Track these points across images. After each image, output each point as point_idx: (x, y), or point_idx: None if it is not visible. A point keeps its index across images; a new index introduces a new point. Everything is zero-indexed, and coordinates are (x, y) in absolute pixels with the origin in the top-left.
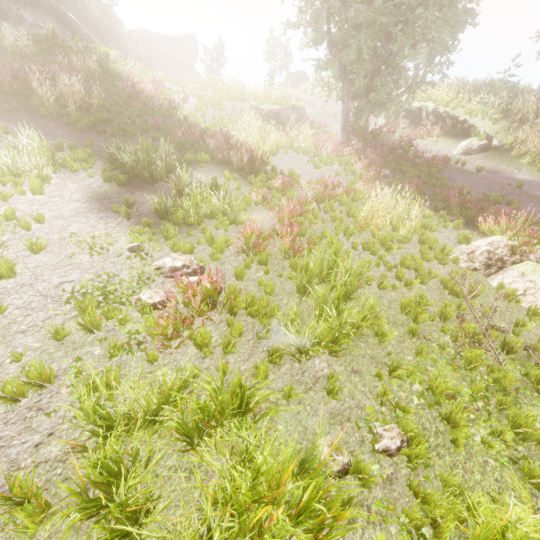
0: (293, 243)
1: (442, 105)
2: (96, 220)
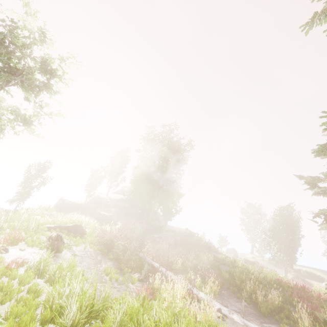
0: None
1: (307, 269)
2: None
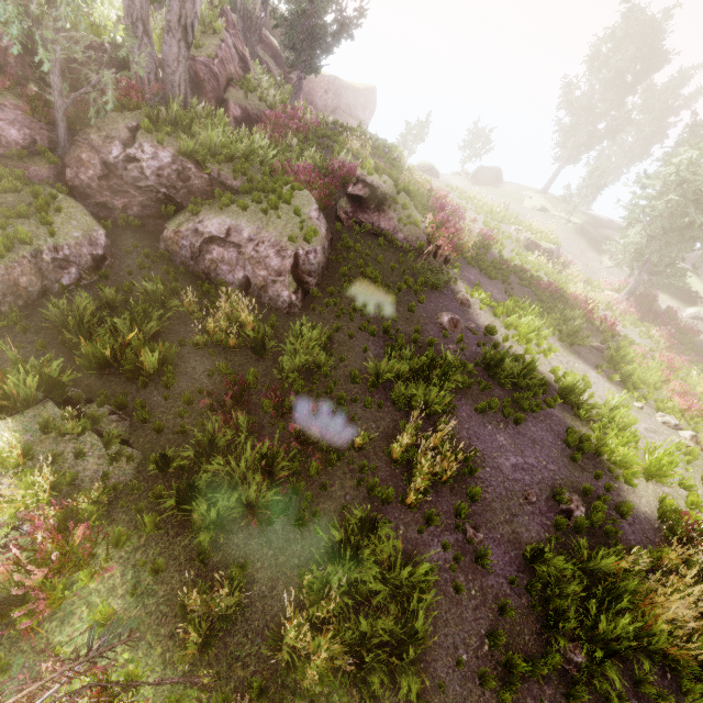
0: (696, 410)
1: None
2: (597, 380)
